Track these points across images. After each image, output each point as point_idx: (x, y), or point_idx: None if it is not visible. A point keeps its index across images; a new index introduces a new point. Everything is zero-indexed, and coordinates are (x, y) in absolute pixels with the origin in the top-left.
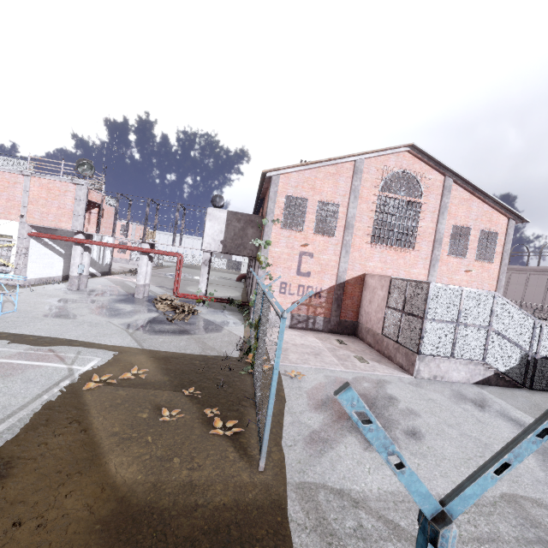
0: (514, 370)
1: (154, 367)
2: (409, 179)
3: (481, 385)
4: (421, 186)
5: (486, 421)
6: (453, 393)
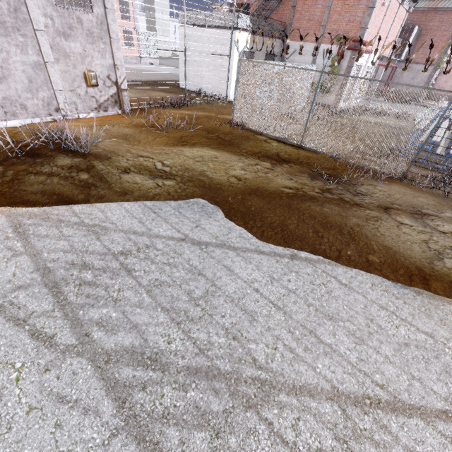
0: None
1: None
2: None
3: None
4: None
5: None
6: None
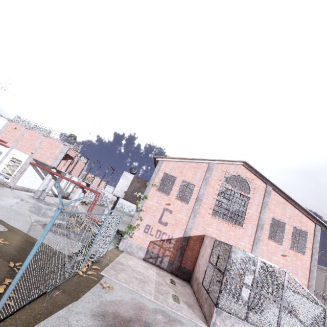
0: None
1: (17, 244)
2: (242, 180)
3: None
4: (250, 186)
5: None
6: None
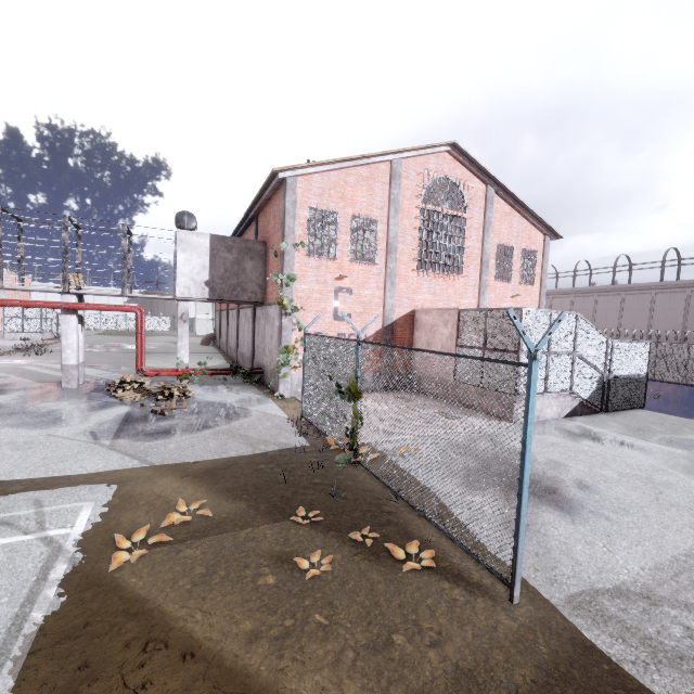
0: (593, 395)
1: (205, 492)
2: (453, 187)
3: (571, 418)
4: (465, 196)
5: (618, 454)
6: (561, 432)
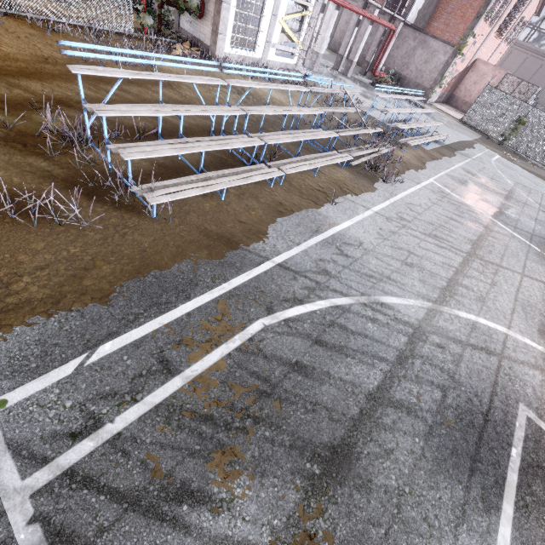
0: None
1: (496, 149)
2: None
3: None
4: None
5: None
6: None
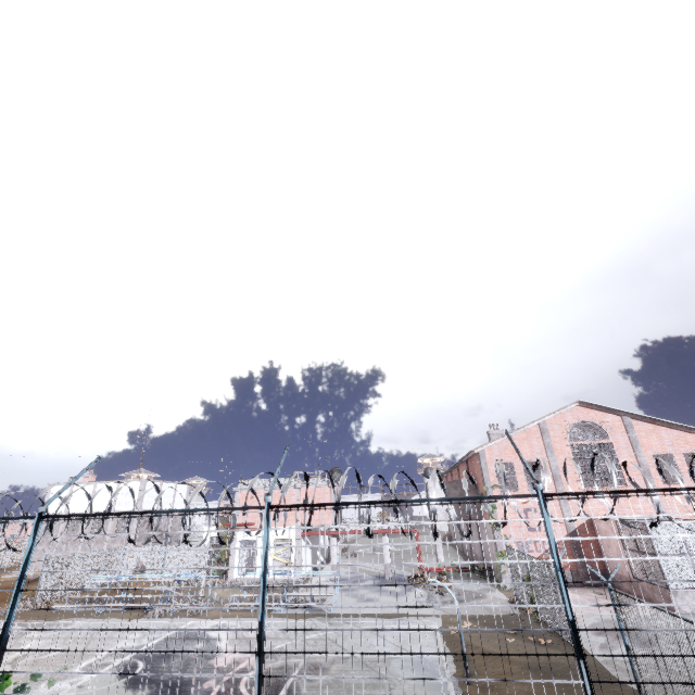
0: None
1: (472, 623)
2: (590, 426)
3: None
4: (604, 429)
5: None
6: None
